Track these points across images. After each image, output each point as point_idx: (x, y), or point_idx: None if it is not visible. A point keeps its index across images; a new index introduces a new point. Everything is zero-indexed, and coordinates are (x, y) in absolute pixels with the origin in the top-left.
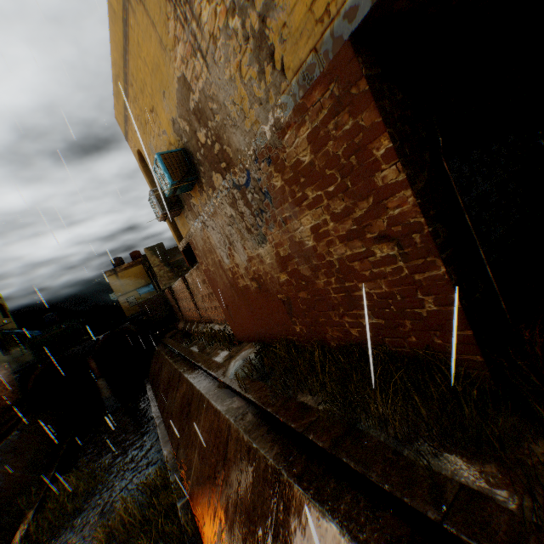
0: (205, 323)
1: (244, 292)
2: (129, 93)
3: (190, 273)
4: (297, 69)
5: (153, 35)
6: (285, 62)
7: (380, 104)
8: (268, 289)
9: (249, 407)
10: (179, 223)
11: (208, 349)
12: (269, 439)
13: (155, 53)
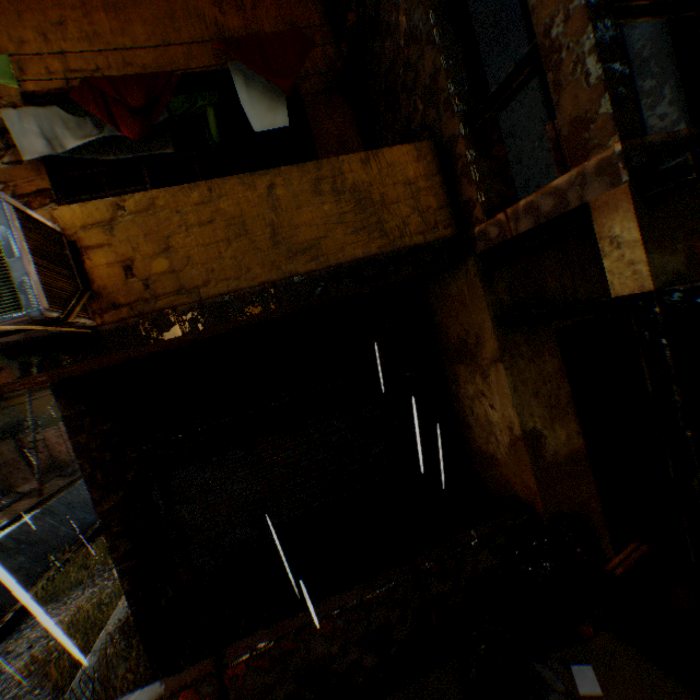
0: None
1: None
2: None
3: None
4: None
5: None
6: None
7: (75, 440)
8: None
9: None
10: None
11: None
12: (121, 615)
13: None
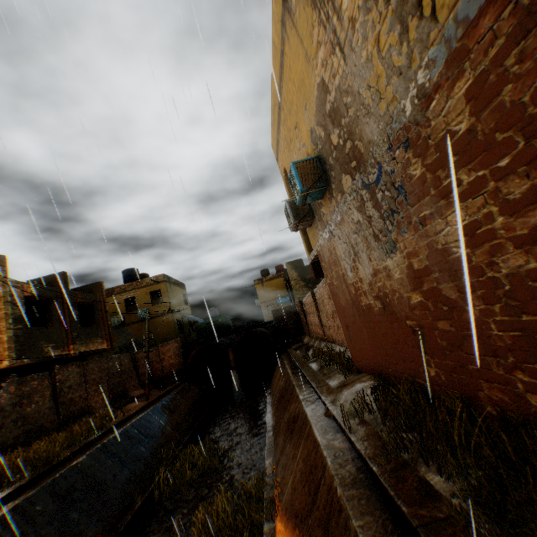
0: (327, 342)
1: (366, 313)
2: (281, 118)
3: (318, 287)
4: (454, 0)
5: (301, 52)
6: (436, 1)
7: None
8: (394, 311)
9: (352, 453)
10: (310, 235)
11: (325, 370)
12: (367, 508)
13: (301, 68)
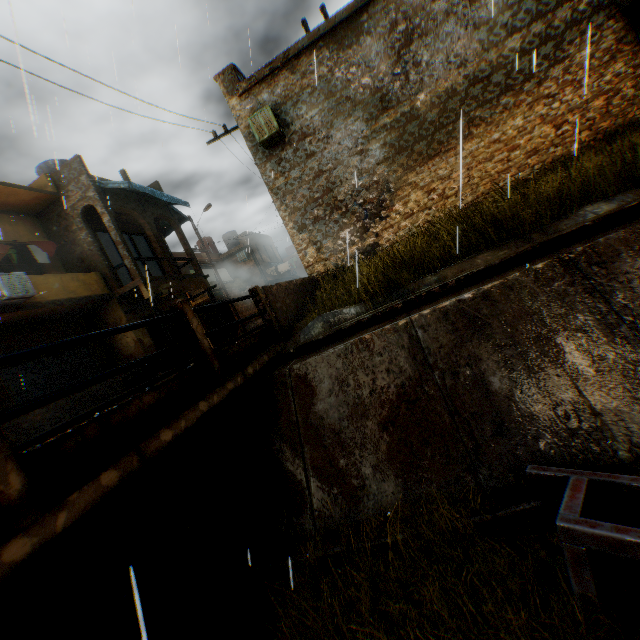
0: None
1: None
2: None
3: None
4: None
5: None
6: None
7: None
8: None
9: None
10: None
11: None
12: None
13: None
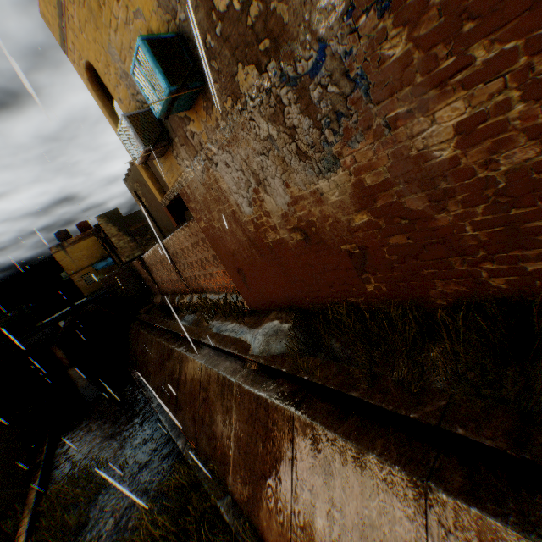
0: (193, 294)
1: (274, 249)
2: None
3: (173, 236)
4: None
5: None
6: None
7: None
8: (323, 240)
9: (310, 391)
10: (163, 169)
11: (206, 322)
12: (372, 434)
13: None
